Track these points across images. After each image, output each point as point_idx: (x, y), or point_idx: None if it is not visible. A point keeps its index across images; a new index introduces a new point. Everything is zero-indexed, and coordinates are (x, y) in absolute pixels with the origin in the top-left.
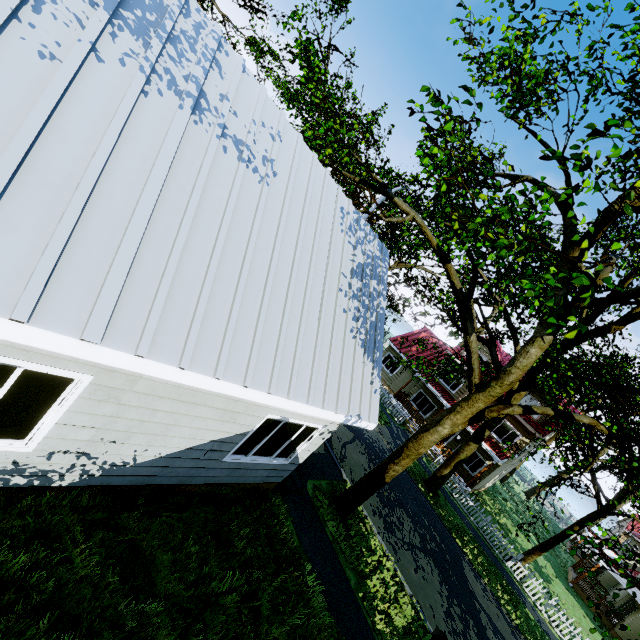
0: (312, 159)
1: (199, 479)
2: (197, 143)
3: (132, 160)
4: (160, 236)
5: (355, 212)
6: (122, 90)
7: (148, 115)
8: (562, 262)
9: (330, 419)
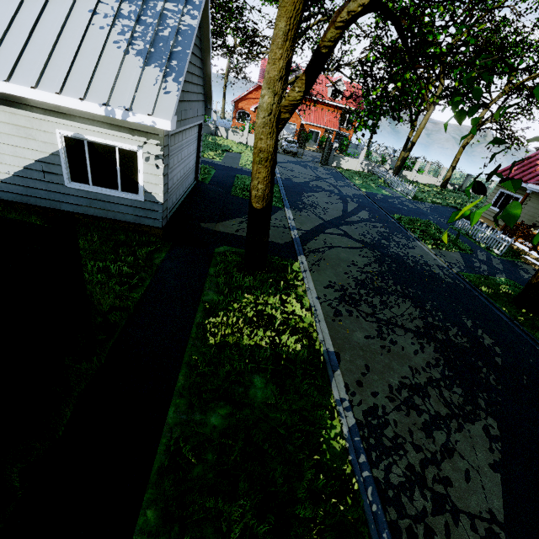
0: None
1: (67, 206)
2: None
3: None
4: None
5: None
6: None
7: None
8: None
9: (83, 110)
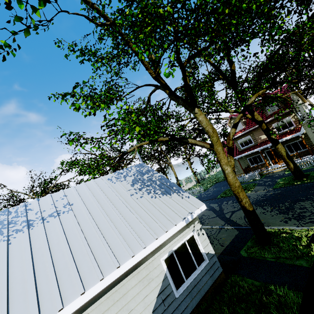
0: (83, 185)
1: None
2: (36, 232)
3: (17, 262)
4: (42, 268)
5: (115, 173)
6: (2, 252)
7: (14, 247)
8: (169, 97)
9: (178, 230)
